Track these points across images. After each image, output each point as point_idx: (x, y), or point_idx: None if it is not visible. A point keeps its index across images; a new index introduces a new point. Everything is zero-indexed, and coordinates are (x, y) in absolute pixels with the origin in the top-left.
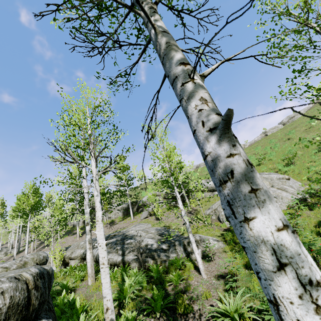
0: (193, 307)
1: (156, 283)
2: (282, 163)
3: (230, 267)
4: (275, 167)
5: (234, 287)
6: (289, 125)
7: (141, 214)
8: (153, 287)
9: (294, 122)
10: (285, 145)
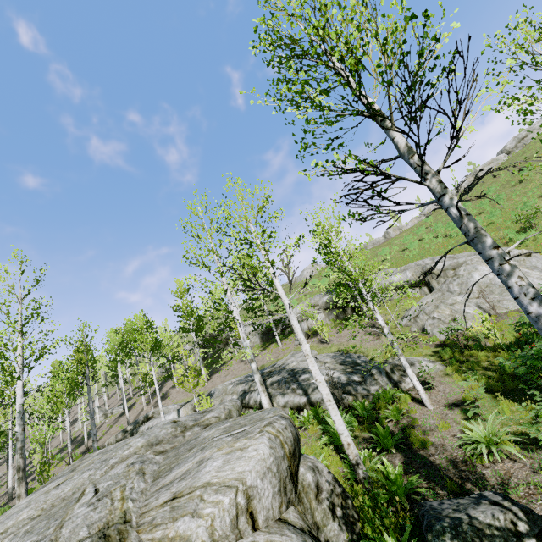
0: (431, 440)
1: (367, 422)
2: (513, 228)
3: (470, 391)
4: (502, 235)
5: (477, 414)
6: (518, 154)
7: (292, 338)
8: (376, 424)
9: (528, 147)
10: (516, 194)
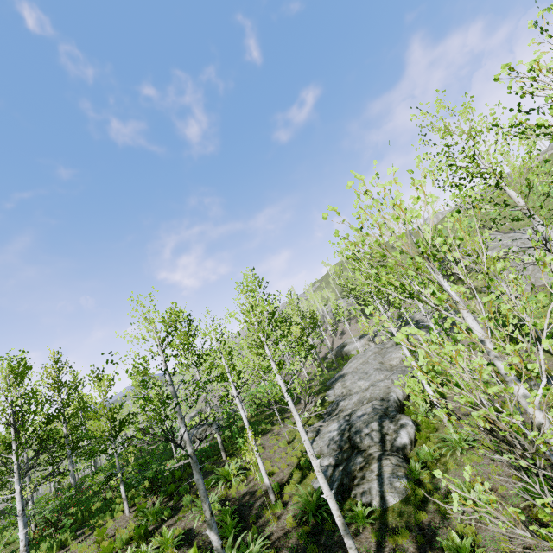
0: None
1: None
2: None
3: None
4: None
5: None
6: None
7: None
8: None
9: None
10: None
